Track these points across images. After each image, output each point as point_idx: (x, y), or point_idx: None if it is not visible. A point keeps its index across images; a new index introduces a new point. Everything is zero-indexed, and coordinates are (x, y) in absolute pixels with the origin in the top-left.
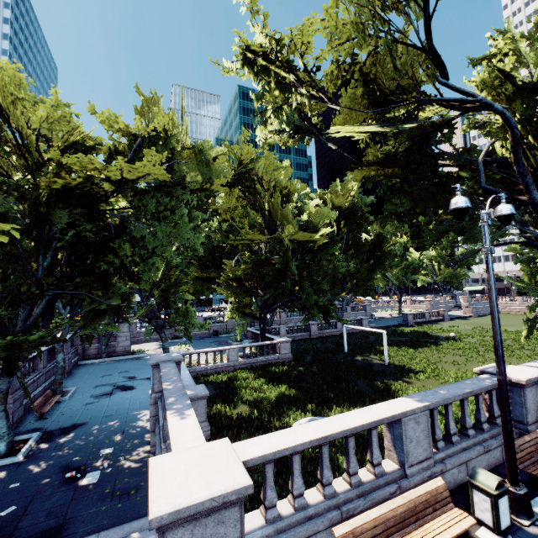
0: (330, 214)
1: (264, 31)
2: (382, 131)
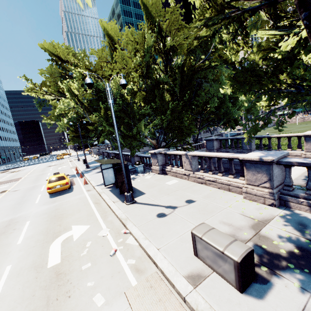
0: None
1: None
2: (285, 33)
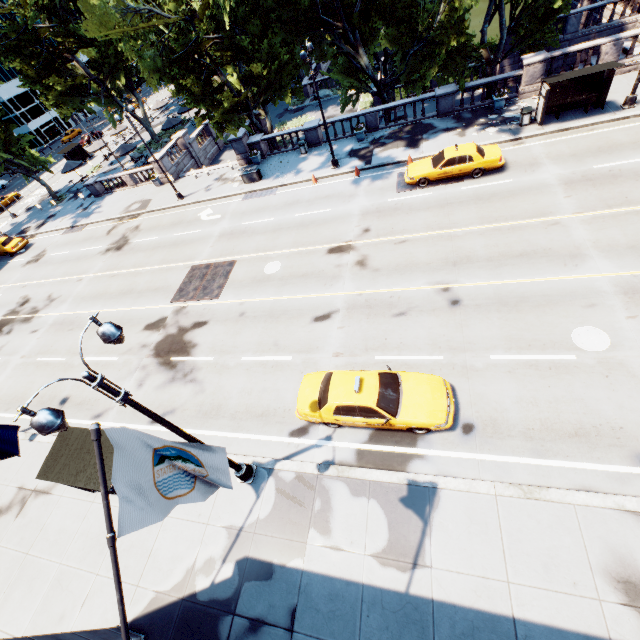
0: None
1: None
2: None
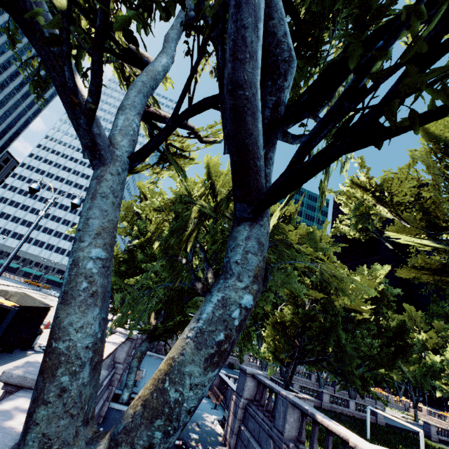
0: (368, 294)
1: (365, 176)
2: (443, 248)
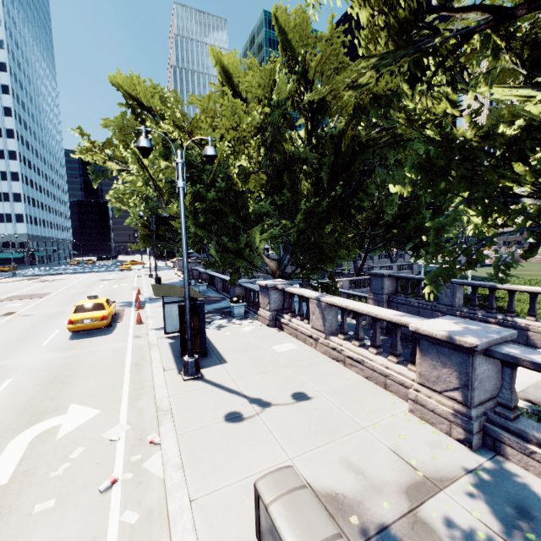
0: None
1: (495, 2)
2: None
